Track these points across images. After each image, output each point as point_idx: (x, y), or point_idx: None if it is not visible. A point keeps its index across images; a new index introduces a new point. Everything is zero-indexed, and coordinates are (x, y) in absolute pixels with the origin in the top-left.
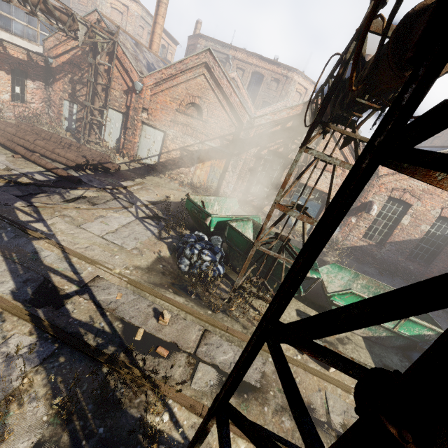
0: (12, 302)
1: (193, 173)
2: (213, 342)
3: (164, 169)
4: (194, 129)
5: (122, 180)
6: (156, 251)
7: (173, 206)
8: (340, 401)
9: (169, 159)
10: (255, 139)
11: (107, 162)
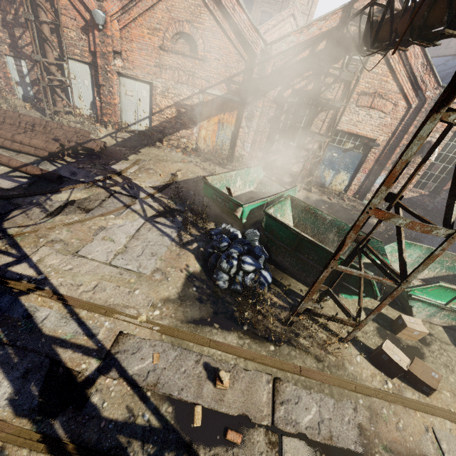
0: (14, 423)
1: (197, 135)
2: (289, 397)
3: (160, 135)
4: (190, 74)
5: (112, 162)
6: (183, 268)
7: (185, 188)
8: (452, 438)
9: (164, 120)
10: (274, 76)
11: (87, 141)
